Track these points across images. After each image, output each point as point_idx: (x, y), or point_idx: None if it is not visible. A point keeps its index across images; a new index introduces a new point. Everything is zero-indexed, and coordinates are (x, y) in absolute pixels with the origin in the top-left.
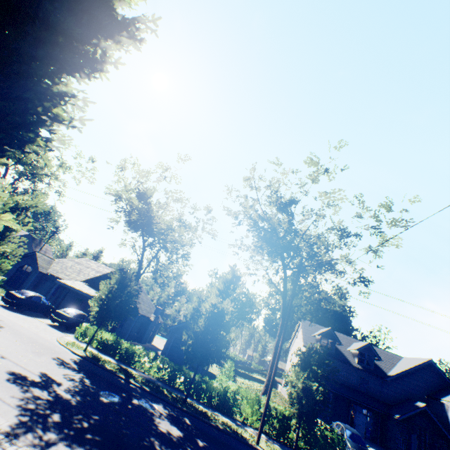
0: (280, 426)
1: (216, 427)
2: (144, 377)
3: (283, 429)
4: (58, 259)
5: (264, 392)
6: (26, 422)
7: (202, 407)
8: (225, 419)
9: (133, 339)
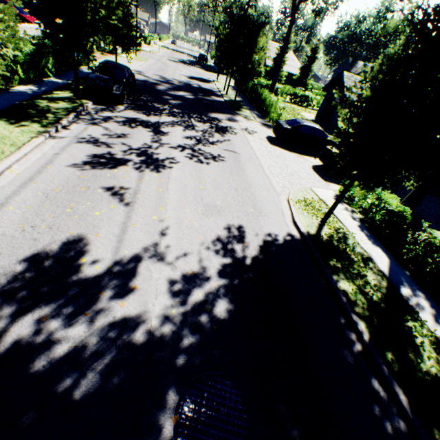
0: None
1: None
2: None
3: None
4: None
5: None
6: None
7: None
8: None
9: None
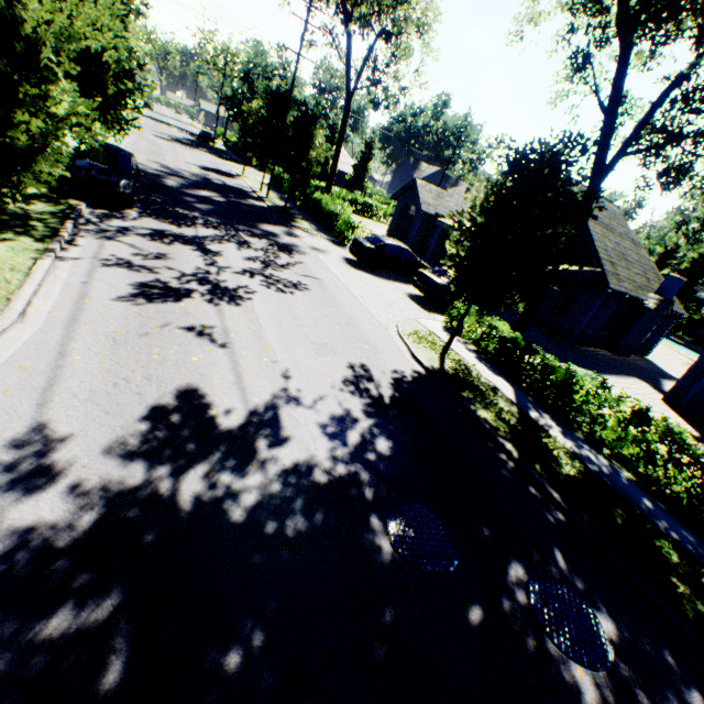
0: None
1: None
2: (590, 464)
3: None
4: (452, 189)
5: None
6: None
7: None
8: None
9: (591, 344)
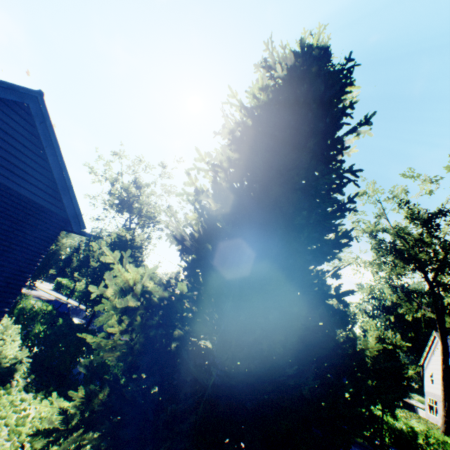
0: None
1: None
2: None
3: None
4: None
5: (444, 431)
6: None
7: None
8: None
9: None
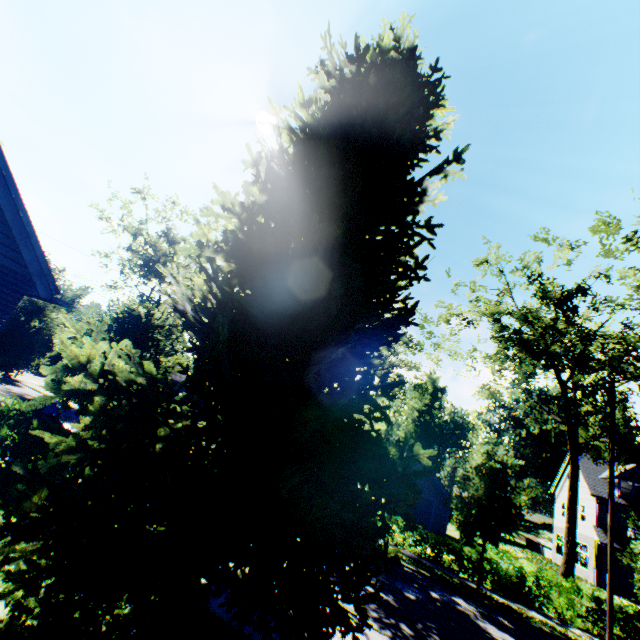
0: (623, 628)
1: (541, 630)
2: (404, 553)
3: (628, 632)
4: None
5: (564, 572)
6: (394, 637)
7: (497, 597)
8: (537, 615)
9: None
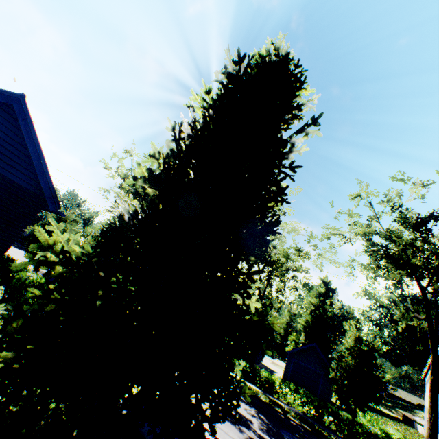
0: None
1: None
2: (293, 411)
3: None
4: None
5: None
6: None
7: None
8: None
9: None
